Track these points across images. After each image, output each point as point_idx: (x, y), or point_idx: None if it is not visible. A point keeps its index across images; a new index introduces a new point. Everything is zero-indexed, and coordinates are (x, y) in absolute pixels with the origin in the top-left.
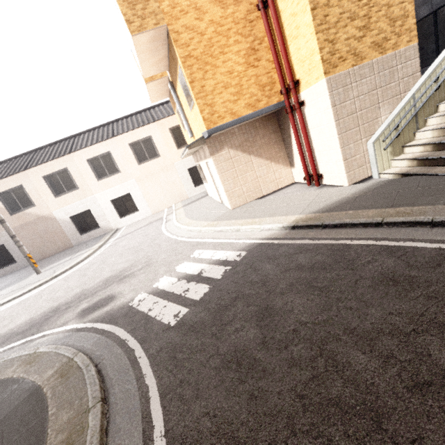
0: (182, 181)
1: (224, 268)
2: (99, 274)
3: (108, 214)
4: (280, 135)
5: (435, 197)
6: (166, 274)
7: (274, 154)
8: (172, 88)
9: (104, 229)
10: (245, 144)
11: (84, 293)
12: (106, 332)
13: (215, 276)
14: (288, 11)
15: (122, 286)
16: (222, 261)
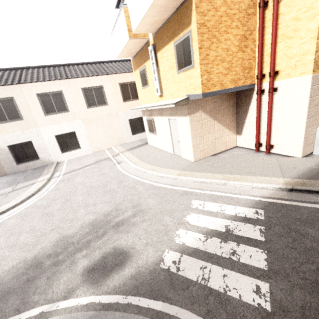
0: (123, 128)
1: (255, 226)
2: (75, 216)
3: (50, 148)
4: (235, 109)
5: None
6: (180, 227)
7: (229, 122)
8: (153, 50)
9: (44, 161)
10: (213, 110)
11: (69, 241)
12: (162, 315)
13: (255, 236)
14: (290, 15)
15: (126, 237)
16: (242, 217)
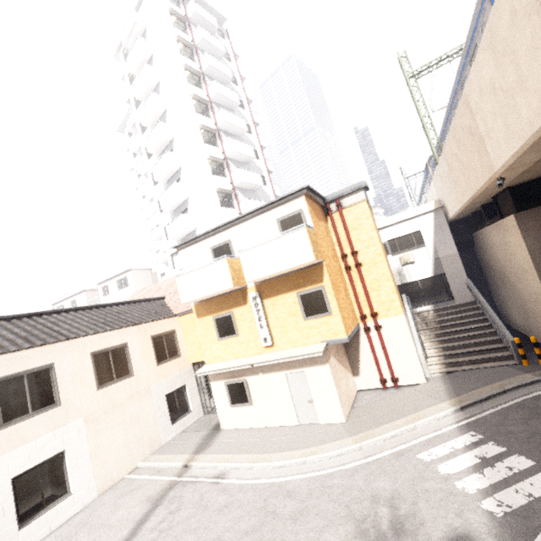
0: (157, 415)
1: (488, 444)
2: None
3: None
4: (344, 348)
5: (495, 377)
6: (452, 481)
7: (346, 363)
8: (259, 297)
9: None
10: (336, 353)
11: None
12: None
13: (499, 450)
14: (371, 277)
15: (432, 527)
16: (471, 444)
